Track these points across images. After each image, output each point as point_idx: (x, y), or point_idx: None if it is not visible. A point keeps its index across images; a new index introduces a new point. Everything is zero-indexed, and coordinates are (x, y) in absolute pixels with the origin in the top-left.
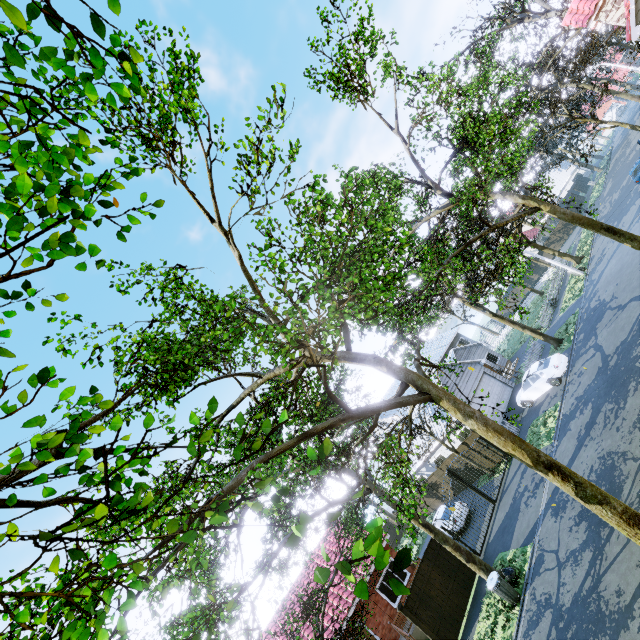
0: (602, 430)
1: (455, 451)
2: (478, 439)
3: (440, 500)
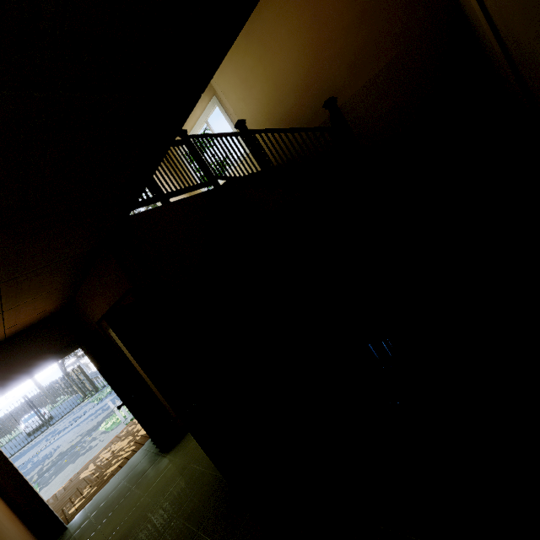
0: (85, 423)
1: (66, 374)
2: (79, 374)
3: (74, 391)
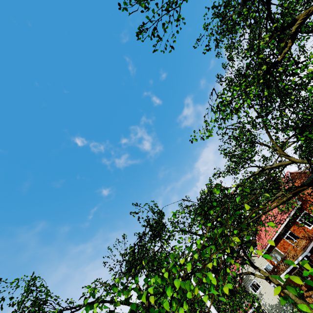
0: None
1: None
2: None
3: None
